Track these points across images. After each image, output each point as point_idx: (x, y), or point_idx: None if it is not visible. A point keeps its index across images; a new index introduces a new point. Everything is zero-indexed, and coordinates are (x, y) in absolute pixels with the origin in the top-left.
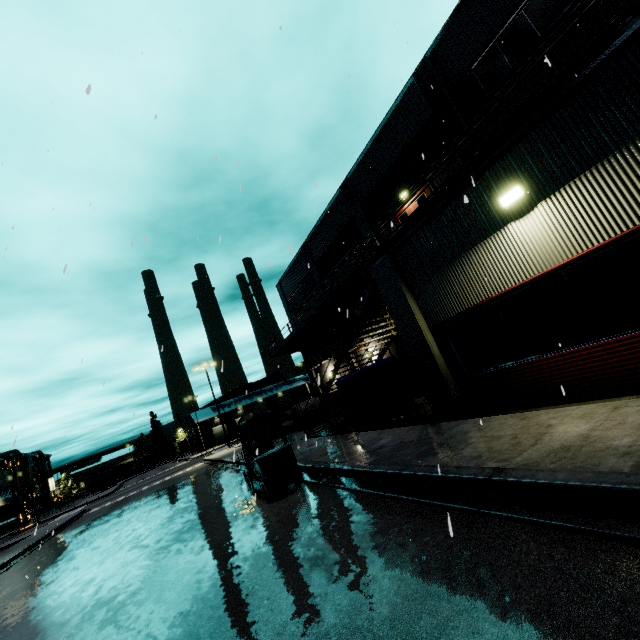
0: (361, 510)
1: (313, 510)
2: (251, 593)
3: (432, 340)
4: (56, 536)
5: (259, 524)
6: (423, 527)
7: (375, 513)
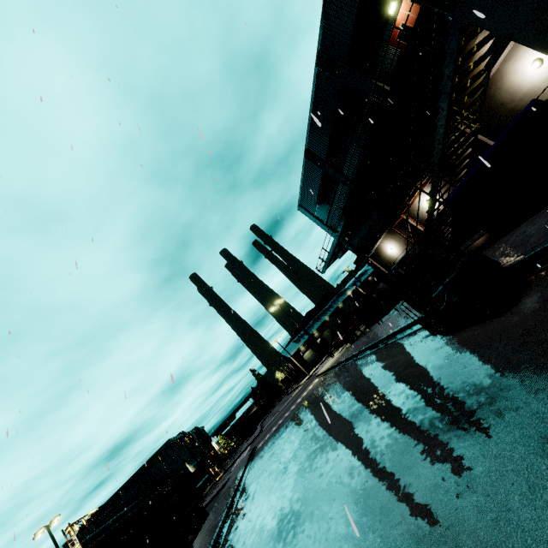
0: None
1: None
2: None
3: None
4: (251, 469)
5: (541, 321)
6: None
7: None
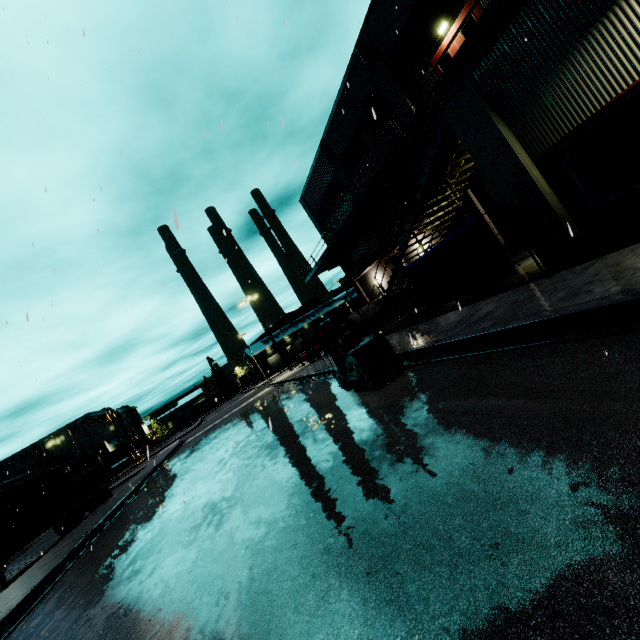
0: (511, 365)
1: (439, 382)
2: (425, 456)
3: (539, 175)
4: (169, 462)
5: (378, 407)
6: (639, 352)
7: (537, 362)
